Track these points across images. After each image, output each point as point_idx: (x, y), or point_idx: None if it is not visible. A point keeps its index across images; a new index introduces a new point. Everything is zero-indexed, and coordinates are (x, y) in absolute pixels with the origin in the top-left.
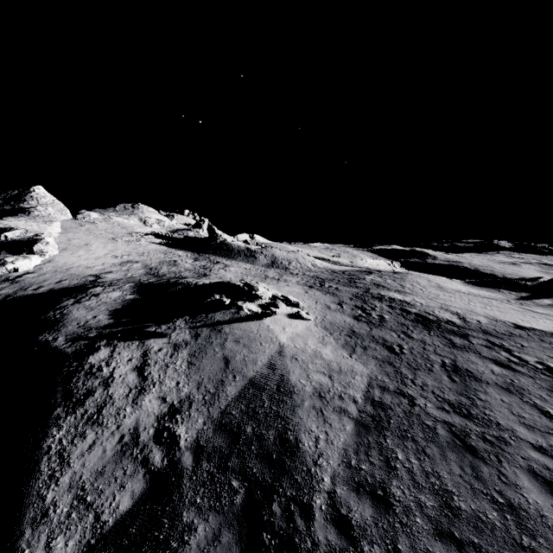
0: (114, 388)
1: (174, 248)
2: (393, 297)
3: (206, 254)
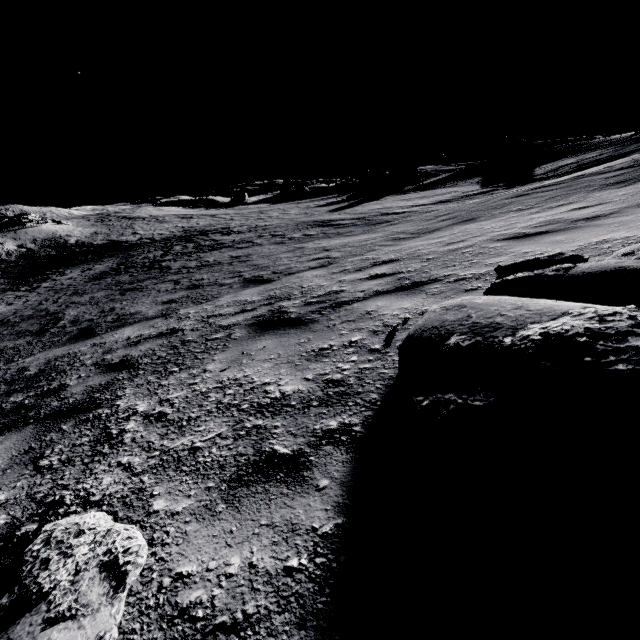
0: None
1: None
2: (123, 215)
3: None
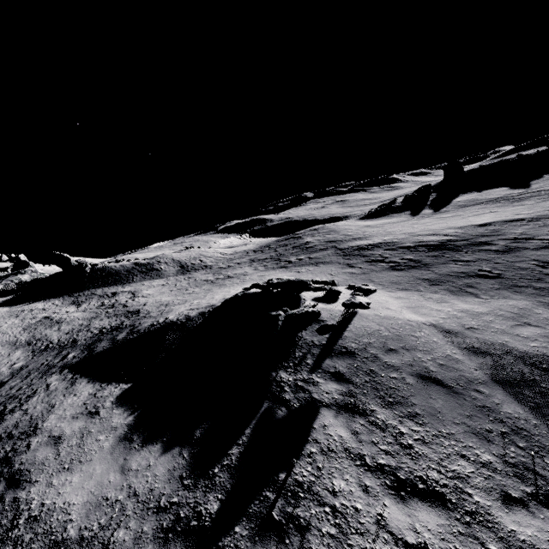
0: None
1: (20, 304)
2: (368, 244)
3: (84, 291)
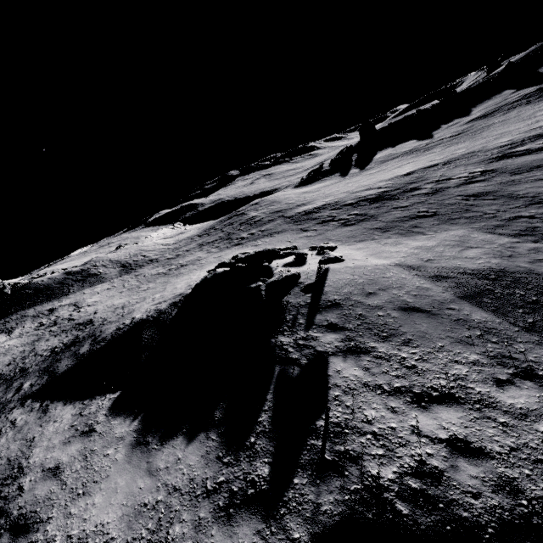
0: (486, 442)
1: None
2: (313, 208)
3: (11, 316)
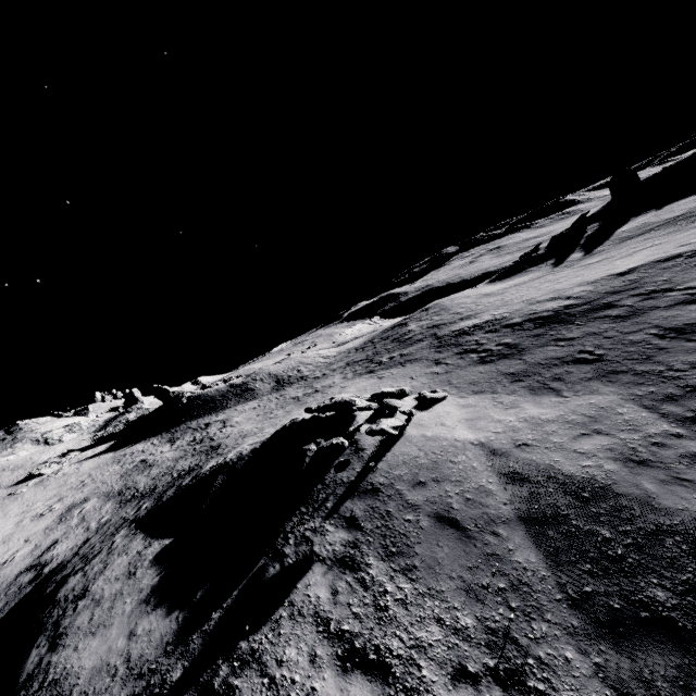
0: None
1: (123, 447)
2: (472, 325)
3: (181, 425)
